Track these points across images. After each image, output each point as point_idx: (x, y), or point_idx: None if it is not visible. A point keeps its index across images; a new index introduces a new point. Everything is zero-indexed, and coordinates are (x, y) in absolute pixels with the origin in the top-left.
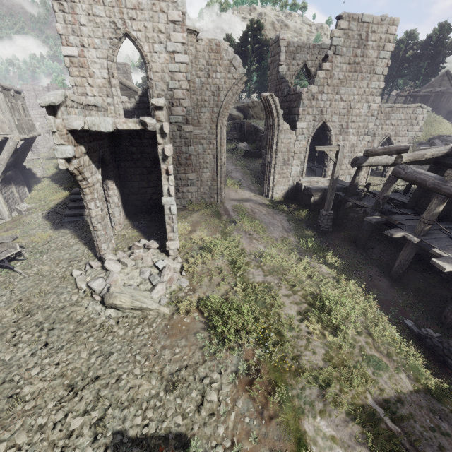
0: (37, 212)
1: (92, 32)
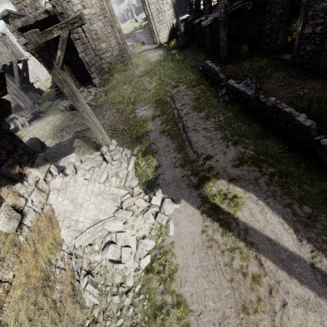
0: (46, 101)
1: None
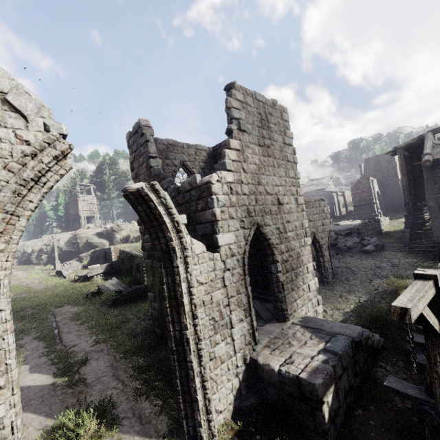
0: None
1: None
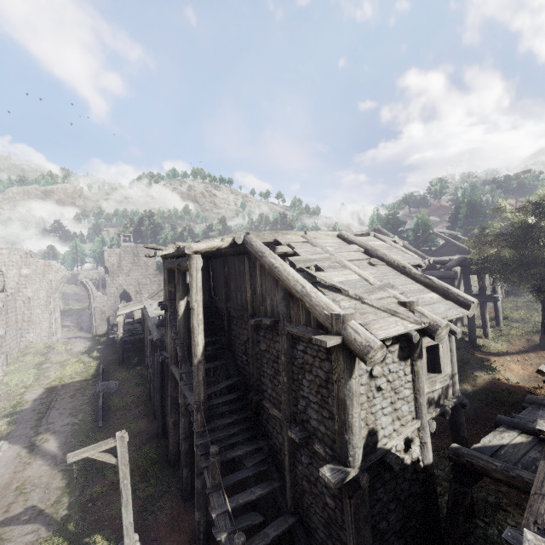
0: None
1: None
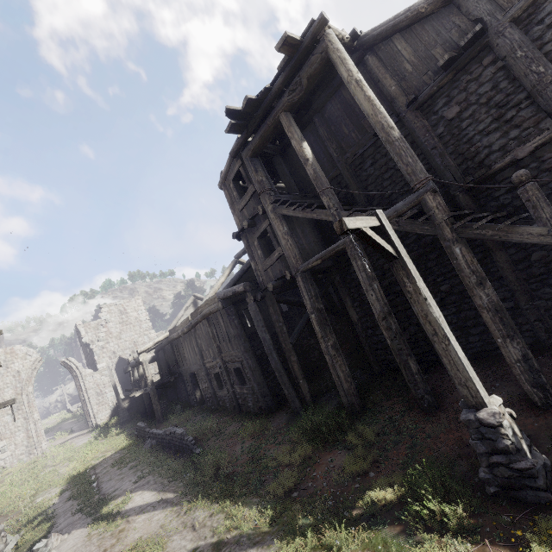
0: None
1: None
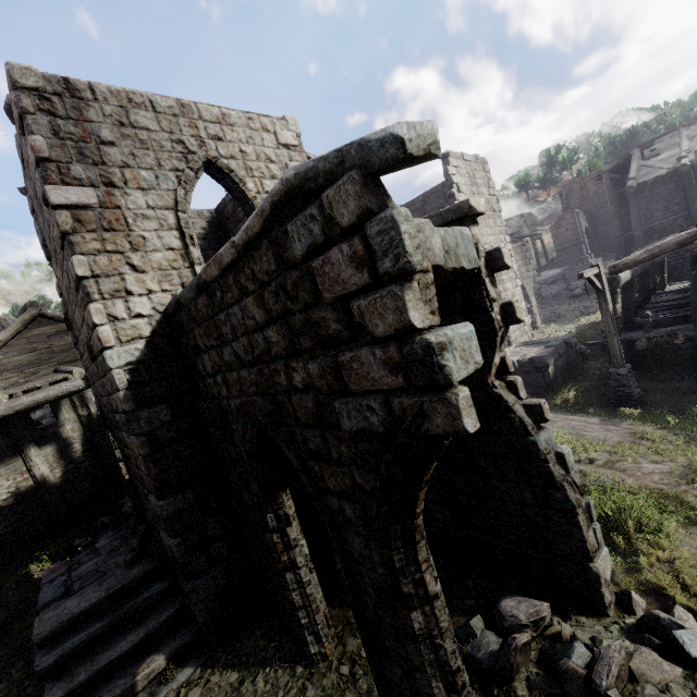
0: None
1: (131, 156)
